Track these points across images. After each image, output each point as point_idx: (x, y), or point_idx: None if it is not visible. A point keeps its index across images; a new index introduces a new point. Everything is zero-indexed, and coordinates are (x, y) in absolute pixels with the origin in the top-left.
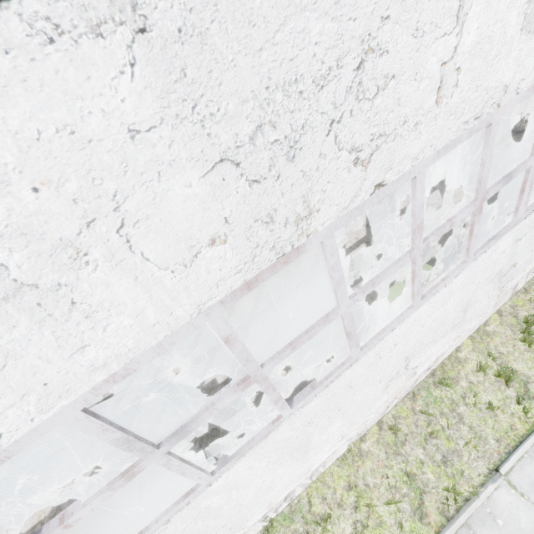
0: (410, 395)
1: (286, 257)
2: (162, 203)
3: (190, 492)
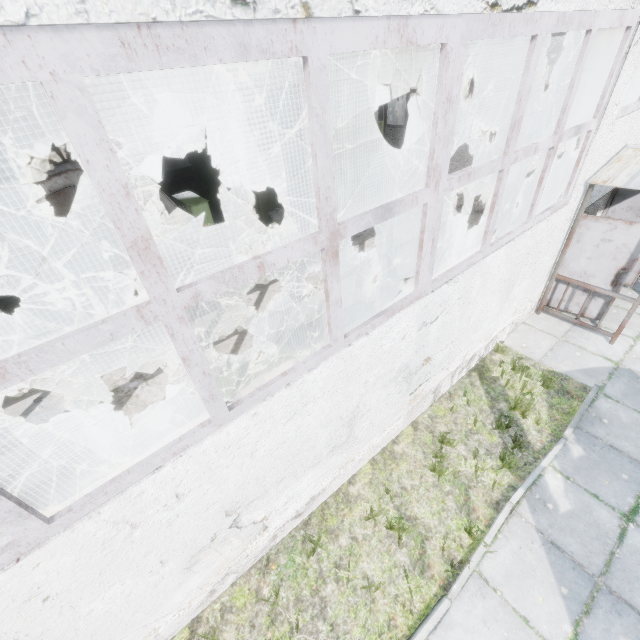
0: (262, 562)
1: None
2: None
3: None
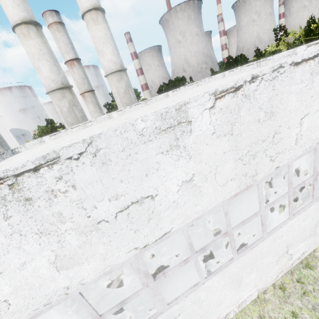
0: (289, 272)
1: (247, 187)
2: (224, 168)
3: (196, 284)
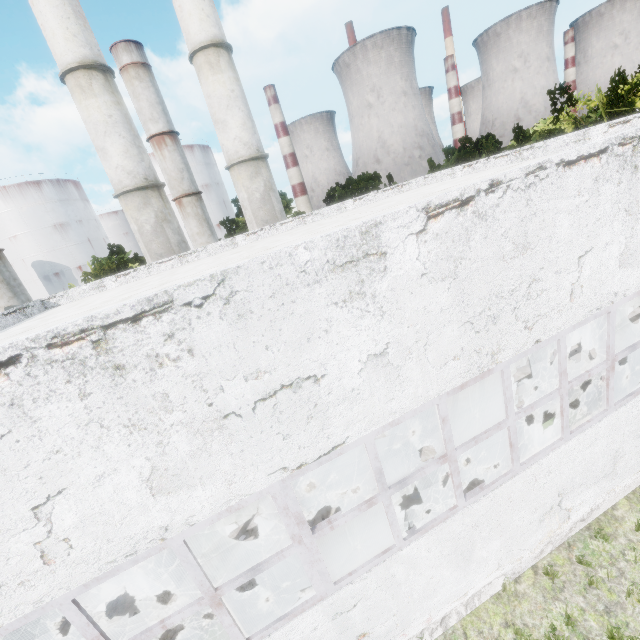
0: (565, 544)
1: (483, 374)
2: (441, 337)
3: (387, 550)
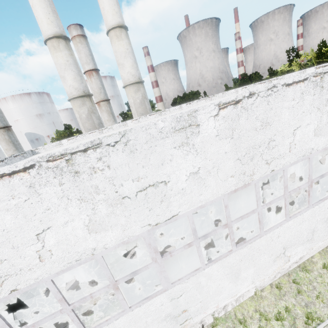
0: (287, 274)
1: (245, 185)
2: (225, 166)
3: (197, 269)
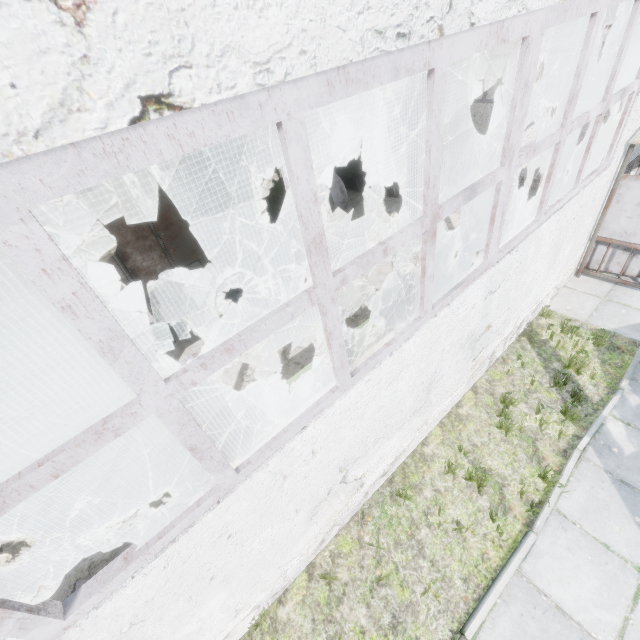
0: (358, 516)
1: None
2: None
3: None
